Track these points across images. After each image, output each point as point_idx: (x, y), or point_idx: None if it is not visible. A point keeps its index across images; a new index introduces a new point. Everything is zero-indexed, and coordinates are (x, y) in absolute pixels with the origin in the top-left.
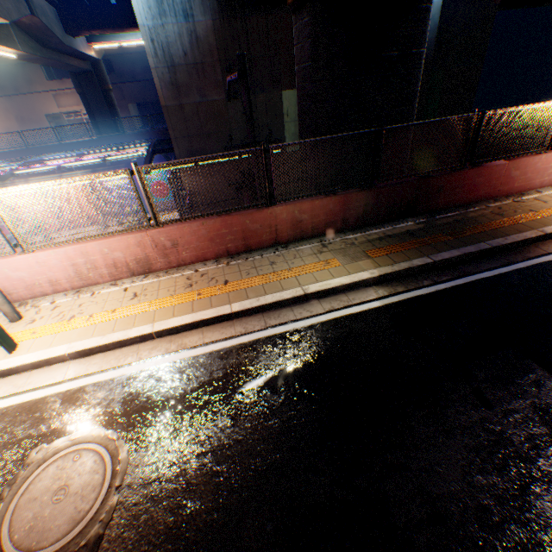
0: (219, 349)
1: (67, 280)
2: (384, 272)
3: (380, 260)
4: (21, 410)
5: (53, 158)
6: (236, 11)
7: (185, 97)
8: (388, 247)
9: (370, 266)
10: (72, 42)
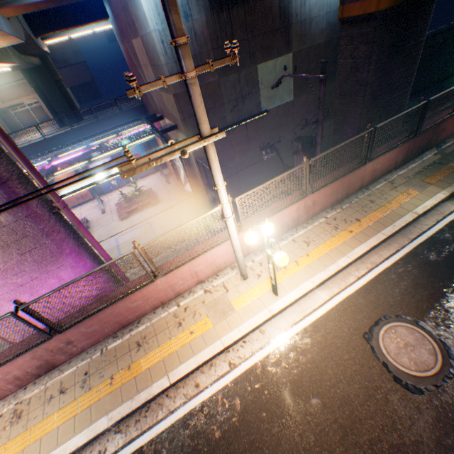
0: (398, 259)
1: (255, 244)
2: (450, 192)
3: (439, 184)
4: (323, 322)
5: (66, 154)
6: (222, 6)
7: None
8: (435, 175)
9: (437, 190)
10: (40, 44)
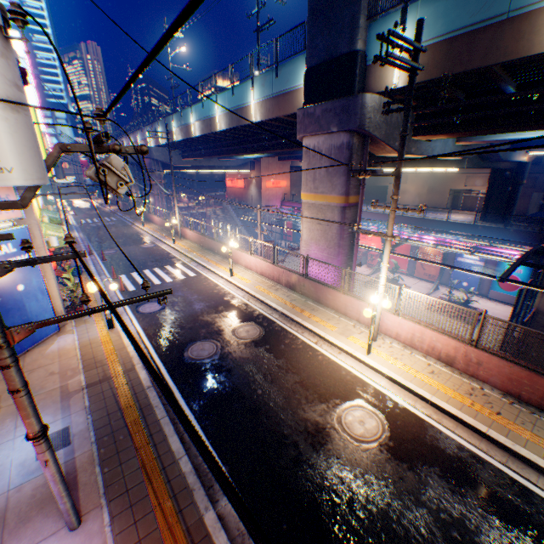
0: (459, 442)
1: (403, 337)
2: None
3: None
4: (359, 380)
5: (434, 235)
6: None
7: None
8: None
9: None
10: (509, 156)
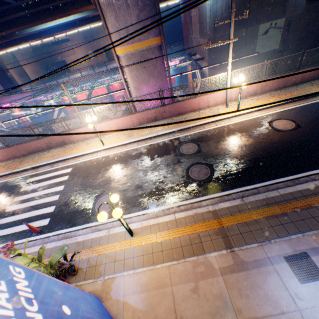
0: (295, 107)
1: (234, 98)
2: None
3: None
4: (253, 119)
5: None
6: None
7: (217, 34)
8: None
9: None
10: None
